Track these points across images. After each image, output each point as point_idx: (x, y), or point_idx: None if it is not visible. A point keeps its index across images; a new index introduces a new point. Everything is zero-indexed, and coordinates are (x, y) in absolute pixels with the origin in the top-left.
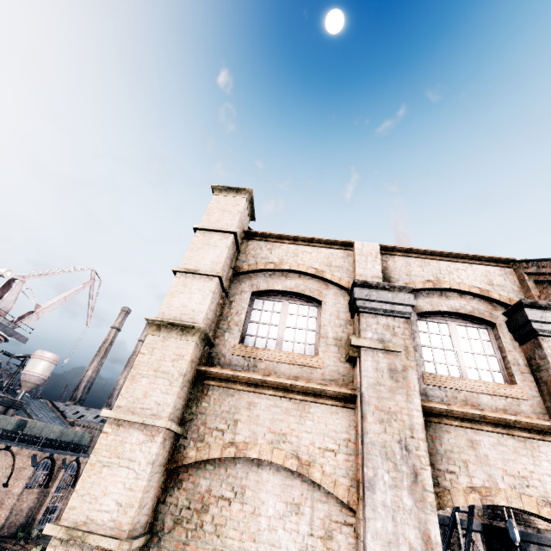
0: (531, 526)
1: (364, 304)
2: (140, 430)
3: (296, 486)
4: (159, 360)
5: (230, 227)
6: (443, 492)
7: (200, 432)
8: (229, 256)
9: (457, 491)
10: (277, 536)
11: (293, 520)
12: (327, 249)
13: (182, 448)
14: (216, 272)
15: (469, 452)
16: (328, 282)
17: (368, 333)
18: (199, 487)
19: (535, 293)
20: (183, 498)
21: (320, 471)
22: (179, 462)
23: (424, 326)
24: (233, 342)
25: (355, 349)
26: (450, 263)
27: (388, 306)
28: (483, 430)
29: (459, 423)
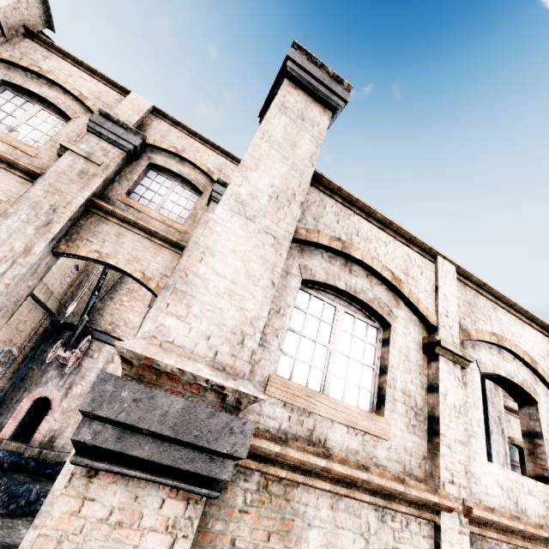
0: None
1: (95, 127)
2: None
3: None
4: None
5: None
6: (74, 246)
7: None
8: None
9: (85, 249)
10: None
11: None
12: (106, 86)
13: None
14: None
15: (113, 237)
16: (89, 110)
17: (83, 145)
18: None
19: None
20: None
21: None
22: None
23: (153, 175)
24: None
25: (65, 150)
26: (203, 147)
27: (114, 137)
28: (133, 232)
29: (119, 222)
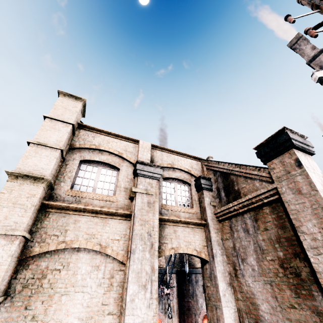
0: (194, 267)
1: (140, 172)
2: (2, 238)
3: (98, 258)
4: (17, 197)
5: (70, 120)
6: (162, 251)
7: (42, 238)
8: (68, 137)
9: (167, 250)
10: (86, 282)
11: (95, 273)
12: (125, 142)
13: (29, 247)
14: (60, 147)
15: (173, 235)
16: (124, 159)
17: (140, 186)
18: (40, 267)
19: (205, 173)
20: (29, 273)
21: (111, 249)
22: (27, 255)
23: (164, 184)
24: (67, 187)
25: (134, 193)
26: (179, 157)
27: (151, 174)
28: (179, 226)
29: (171, 224)
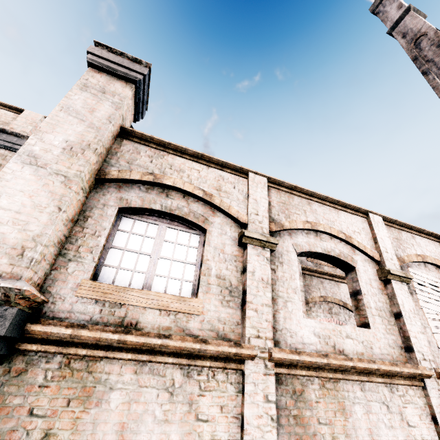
0: None
1: None
2: None
3: None
4: None
5: None
6: None
7: None
8: None
9: None
10: None
11: None
12: (4, 110)
13: None
14: None
15: None
16: None
17: None
18: None
19: None
20: None
21: None
22: None
23: None
24: None
25: None
26: None
27: (10, 145)
28: None
29: None
